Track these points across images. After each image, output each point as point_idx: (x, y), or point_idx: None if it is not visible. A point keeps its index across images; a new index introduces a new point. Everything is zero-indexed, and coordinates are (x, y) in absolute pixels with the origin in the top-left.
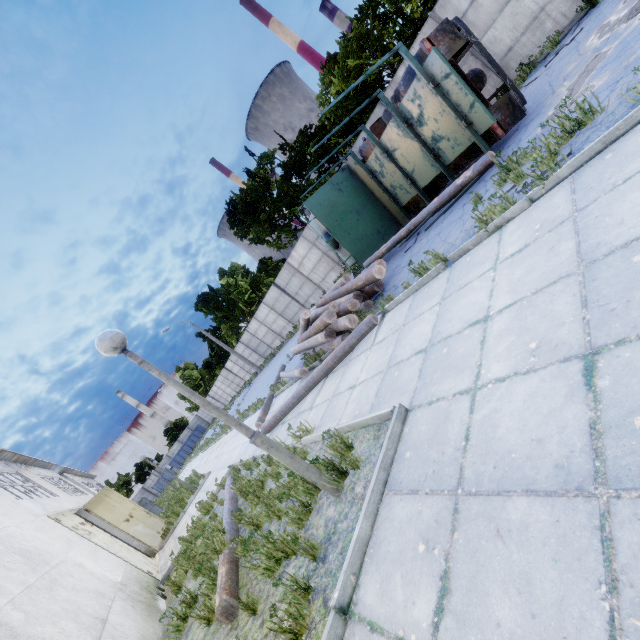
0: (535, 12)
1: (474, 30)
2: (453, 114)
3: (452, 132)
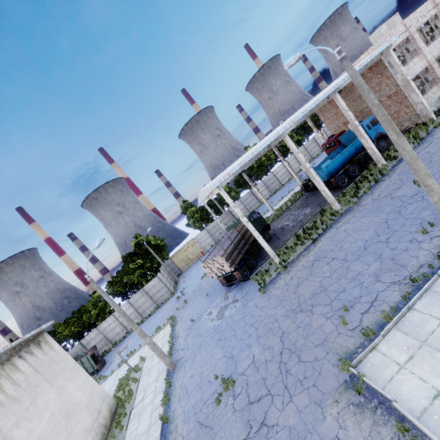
0: (118, 333)
1: (106, 332)
2: (91, 365)
3: (91, 367)
